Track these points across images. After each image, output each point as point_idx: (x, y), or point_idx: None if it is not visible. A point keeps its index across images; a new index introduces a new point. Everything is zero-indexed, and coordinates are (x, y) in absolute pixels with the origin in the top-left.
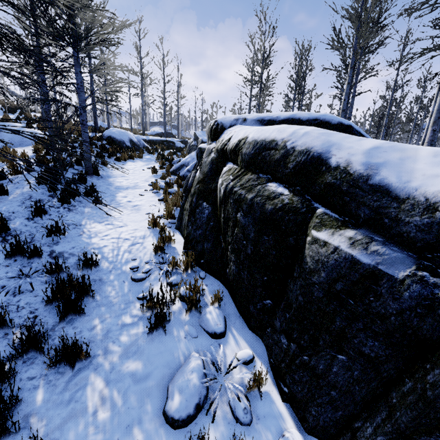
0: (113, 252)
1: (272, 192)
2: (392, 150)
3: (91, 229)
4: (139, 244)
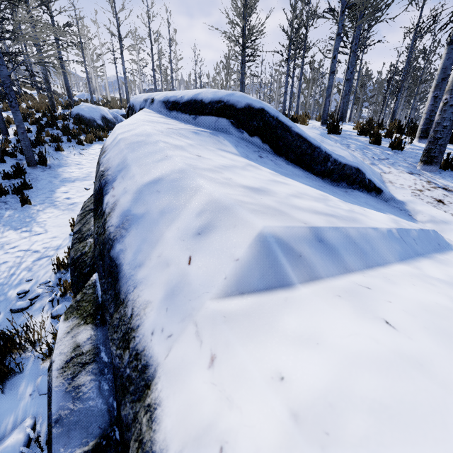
0: (9, 271)
1: (88, 229)
2: (167, 190)
3: (0, 239)
4: (47, 258)
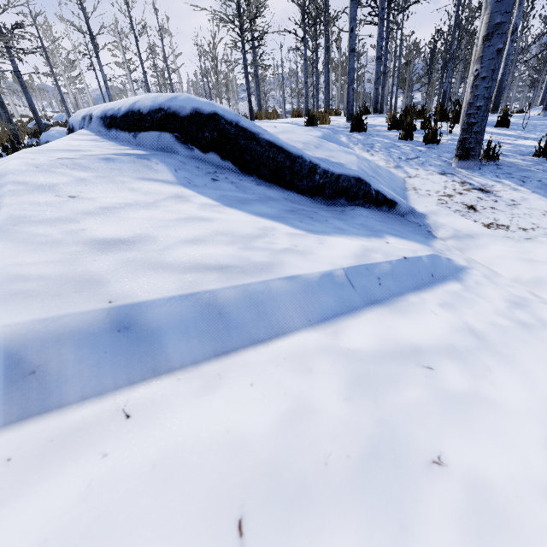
0: None
1: None
2: None
3: None
4: None
